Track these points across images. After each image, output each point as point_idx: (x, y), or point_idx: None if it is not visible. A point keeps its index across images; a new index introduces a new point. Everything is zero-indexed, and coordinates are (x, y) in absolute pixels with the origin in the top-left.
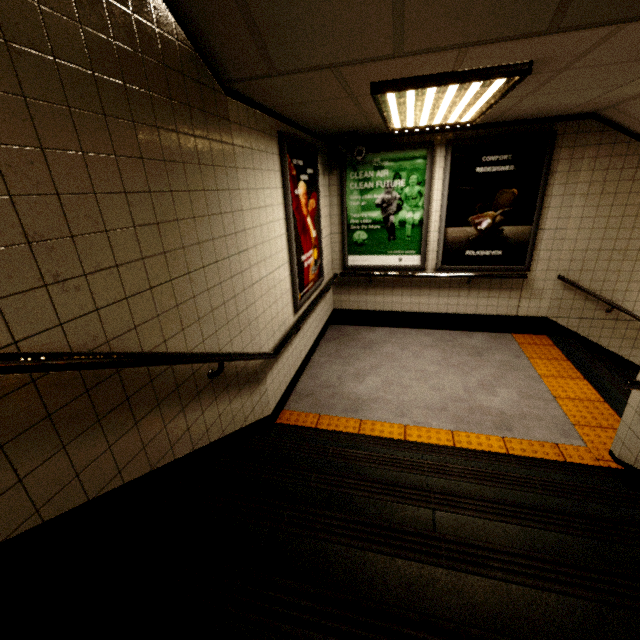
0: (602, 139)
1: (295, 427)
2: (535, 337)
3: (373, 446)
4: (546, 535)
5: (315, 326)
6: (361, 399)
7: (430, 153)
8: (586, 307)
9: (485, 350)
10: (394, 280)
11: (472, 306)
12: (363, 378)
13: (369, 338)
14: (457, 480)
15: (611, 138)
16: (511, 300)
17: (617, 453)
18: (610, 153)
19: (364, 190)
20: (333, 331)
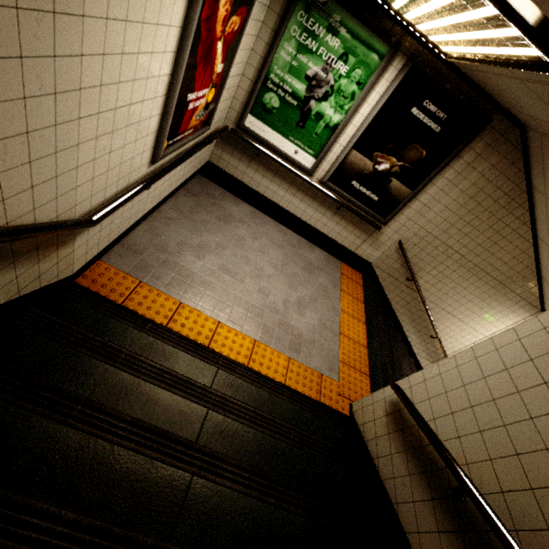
0: (509, 154)
1: (100, 298)
2: (355, 273)
3: (177, 347)
4: (275, 512)
5: (177, 178)
6: (191, 279)
7: (390, 56)
8: (399, 270)
9: (317, 269)
10: (280, 168)
11: (329, 228)
12: (204, 255)
13: (230, 210)
14: (234, 419)
15: (514, 158)
16: (358, 239)
17: (354, 410)
18: (503, 170)
19: (304, 47)
20: (198, 184)
